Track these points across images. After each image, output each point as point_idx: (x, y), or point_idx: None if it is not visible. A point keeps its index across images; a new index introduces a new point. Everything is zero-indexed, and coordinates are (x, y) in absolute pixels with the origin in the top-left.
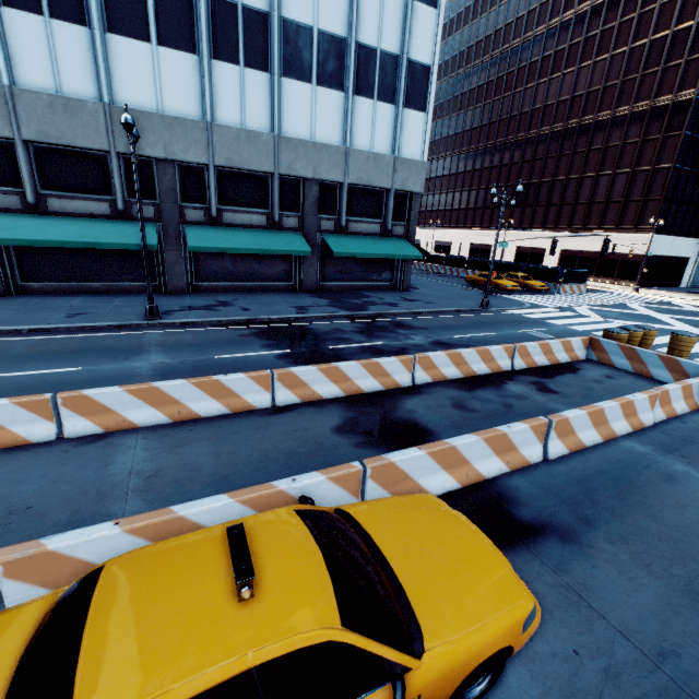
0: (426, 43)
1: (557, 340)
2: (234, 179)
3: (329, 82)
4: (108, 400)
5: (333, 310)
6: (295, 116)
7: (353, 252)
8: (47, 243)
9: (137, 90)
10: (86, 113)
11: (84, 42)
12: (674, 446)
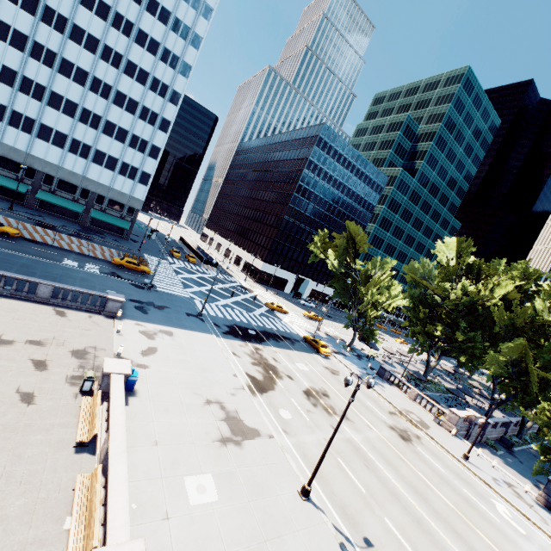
0: (151, 168)
1: (106, 247)
2: (65, 183)
3: (109, 168)
4: None
5: (75, 230)
6: (93, 173)
7: (99, 218)
8: None
9: (40, 152)
10: (21, 153)
11: (28, 138)
12: (83, 255)
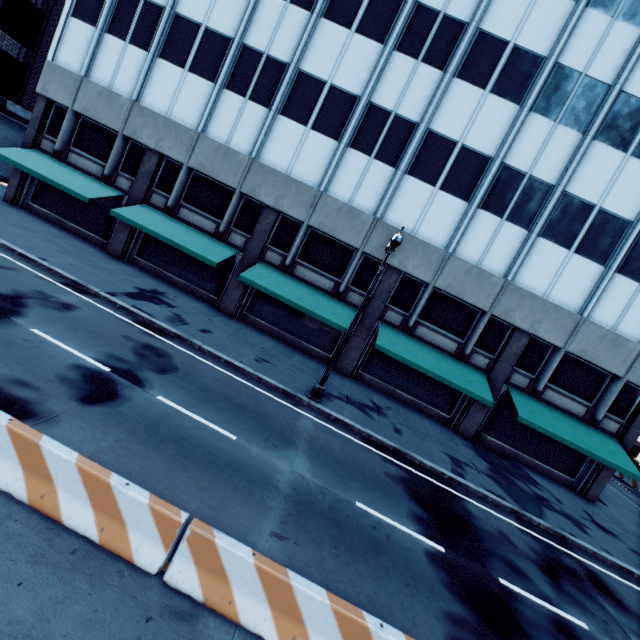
0: None
1: None
2: (444, 302)
3: (590, 253)
4: (232, 563)
5: (496, 490)
6: (536, 271)
7: (543, 427)
8: (279, 296)
9: (404, 214)
10: (359, 220)
11: (387, 176)
12: None
